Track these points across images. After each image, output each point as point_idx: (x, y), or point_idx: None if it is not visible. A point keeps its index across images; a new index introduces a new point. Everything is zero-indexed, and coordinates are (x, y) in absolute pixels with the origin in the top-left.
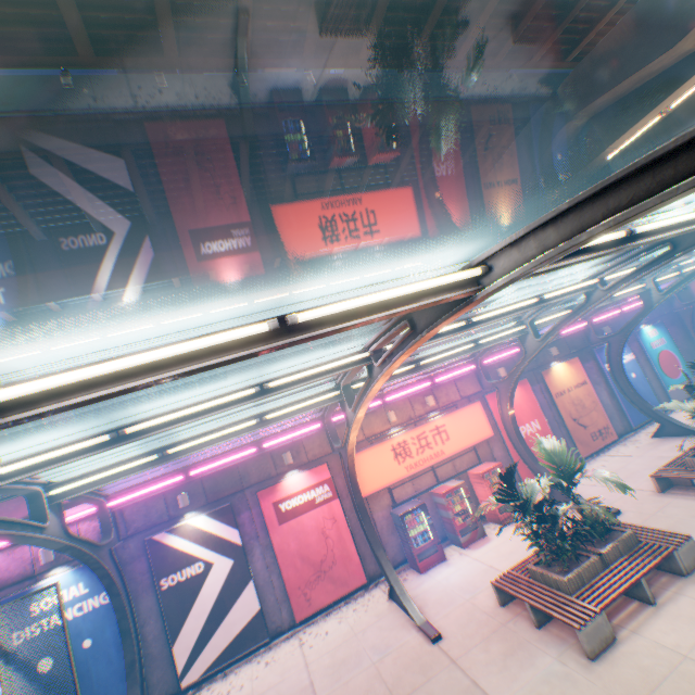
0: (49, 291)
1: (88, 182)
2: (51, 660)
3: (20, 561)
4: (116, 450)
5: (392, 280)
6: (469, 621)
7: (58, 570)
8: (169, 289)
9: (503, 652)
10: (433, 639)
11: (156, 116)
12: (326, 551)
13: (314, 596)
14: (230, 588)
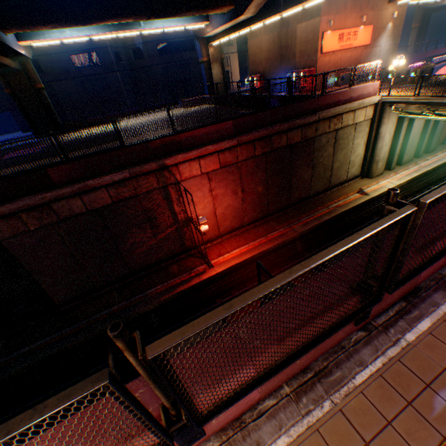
0: None
1: None
2: None
3: None
4: None
5: None
6: None
7: None
8: None
9: None
10: None
11: None
12: None
13: None
14: None
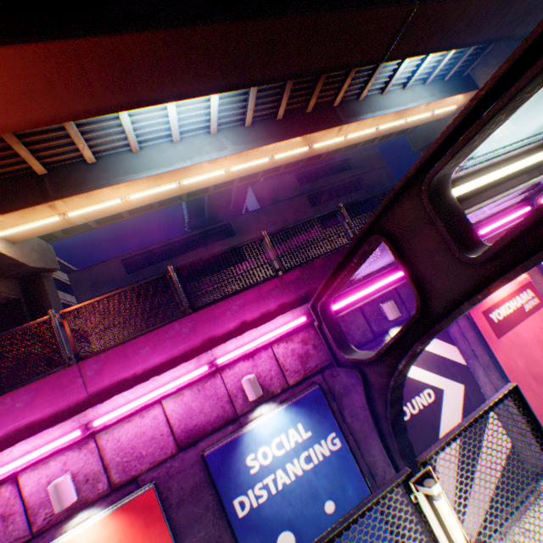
0: (156, 80)
1: None
2: (290, 537)
3: (212, 401)
4: None
5: (371, 164)
6: None
7: (261, 410)
8: (238, 129)
9: None
10: None
11: None
12: None
13: None
14: None
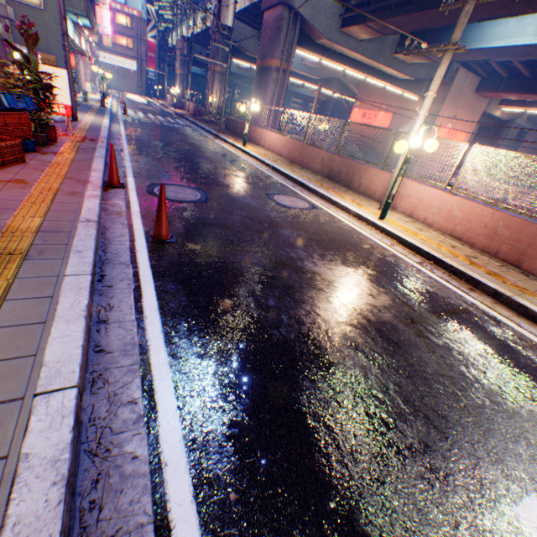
0: None
1: None
2: None
3: None
4: None
5: None
6: None
7: None
8: None
9: None
10: None
11: None
12: None
13: None
14: None
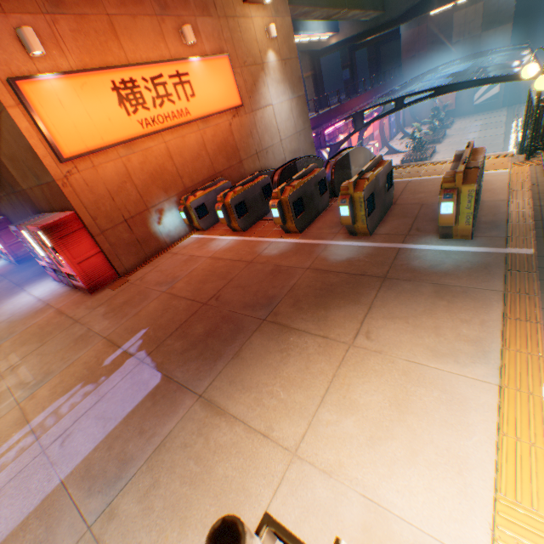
0: None
1: None
2: None
3: None
4: None
5: None
6: None
7: None
8: None
9: None
10: None
11: None
12: None
13: None
14: None
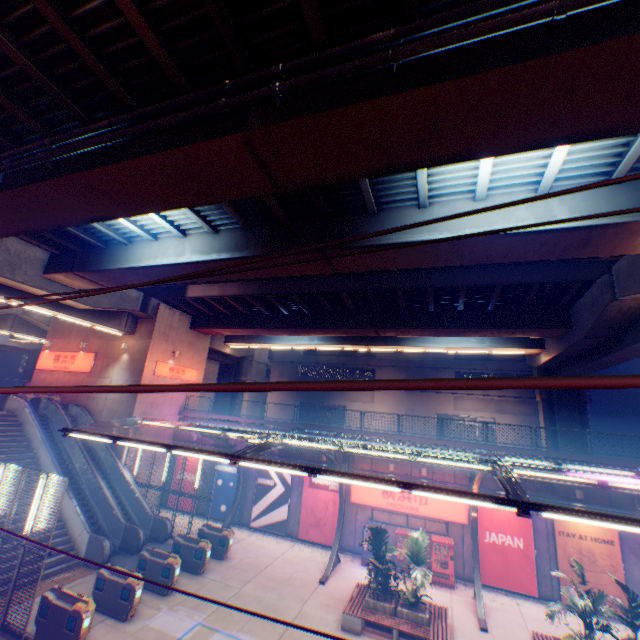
0: (266, 333)
1: (282, 299)
2: (222, 481)
3: None
4: (302, 396)
5: None
6: (339, 589)
7: None
8: None
9: (328, 603)
10: (320, 580)
11: (306, 279)
12: (324, 515)
13: (310, 532)
14: (279, 499)
